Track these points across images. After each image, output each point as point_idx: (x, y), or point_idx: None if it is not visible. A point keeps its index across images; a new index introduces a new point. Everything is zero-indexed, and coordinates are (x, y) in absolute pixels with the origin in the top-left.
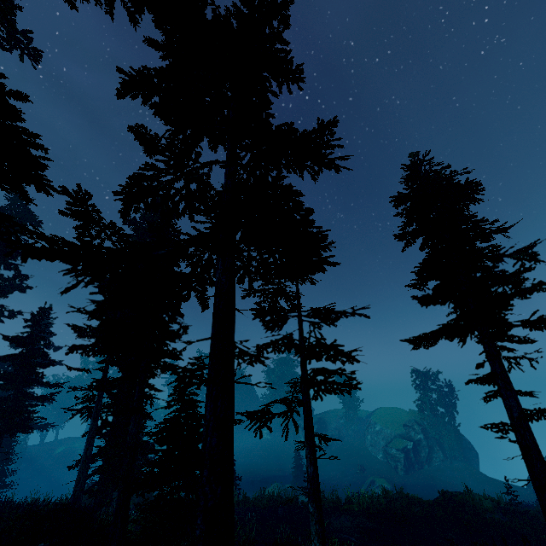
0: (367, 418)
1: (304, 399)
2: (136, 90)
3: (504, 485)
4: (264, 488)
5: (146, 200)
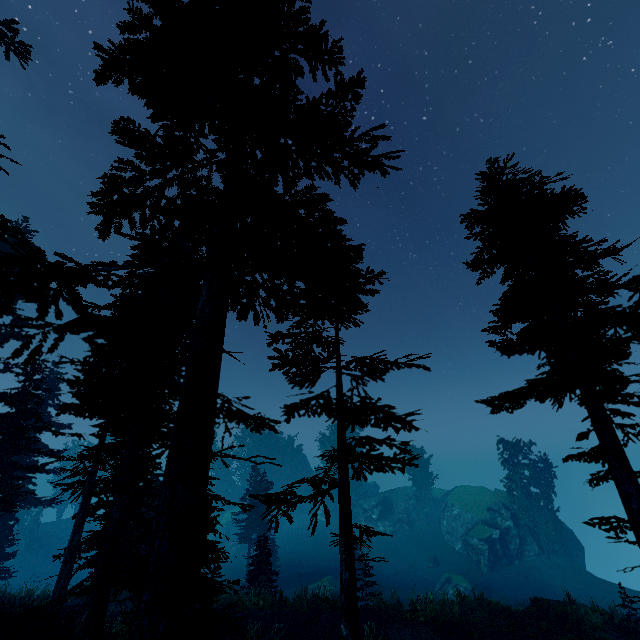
0: (443, 499)
1: (340, 478)
2: (120, 73)
3: (618, 589)
4: (306, 587)
5: (129, 213)
